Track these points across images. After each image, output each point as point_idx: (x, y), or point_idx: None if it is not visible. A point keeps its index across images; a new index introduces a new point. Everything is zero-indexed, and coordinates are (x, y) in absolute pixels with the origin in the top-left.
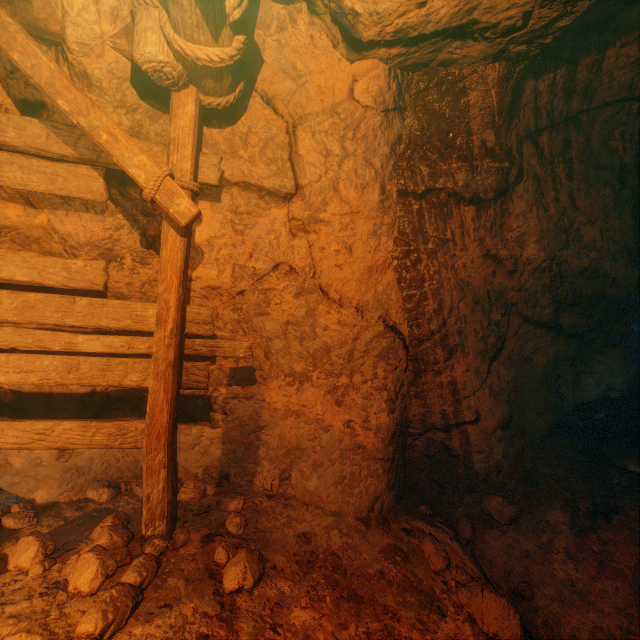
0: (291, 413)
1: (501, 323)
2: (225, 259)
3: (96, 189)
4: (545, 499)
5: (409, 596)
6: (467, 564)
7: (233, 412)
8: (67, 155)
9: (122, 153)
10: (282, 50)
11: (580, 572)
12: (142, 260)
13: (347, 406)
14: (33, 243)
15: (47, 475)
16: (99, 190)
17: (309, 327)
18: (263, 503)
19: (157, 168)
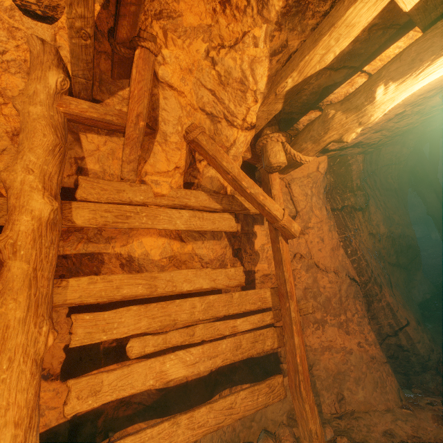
0: (325, 349)
1: (384, 267)
2: (271, 256)
3: (233, 225)
4: None
5: None
6: None
7: None
8: (217, 208)
9: (269, 204)
10: None
11: None
12: (233, 265)
13: (352, 333)
14: (182, 264)
15: None
16: (234, 225)
17: (316, 288)
18: (339, 424)
19: (282, 209)
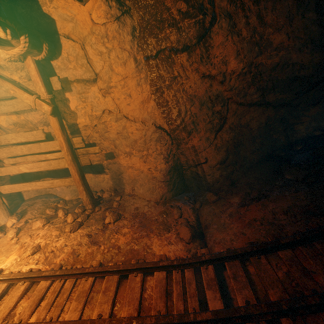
0: (130, 167)
1: (222, 111)
2: (84, 114)
3: (26, 105)
4: (235, 193)
5: (161, 226)
6: (191, 217)
7: (111, 169)
8: (13, 96)
9: (19, 96)
10: (58, 10)
11: (230, 221)
12: None
13: (148, 163)
14: (25, 126)
15: (66, 192)
16: (27, 105)
17: (126, 133)
18: (127, 198)
19: (31, 97)
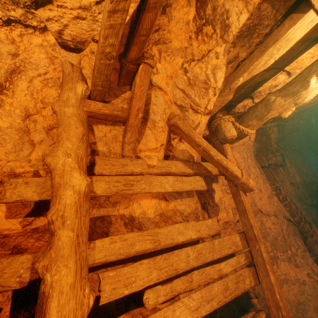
0: (282, 281)
1: (306, 208)
2: (227, 206)
3: (203, 184)
4: None
5: None
6: None
7: (259, 294)
8: (190, 173)
9: (231, 167)
10: None
11: None
12: (203, 216)
13: (300, 266)
14: (168, 219)
15: None
16: (204, 185)
17: (264, 230)
18: None
19: (240, 170)
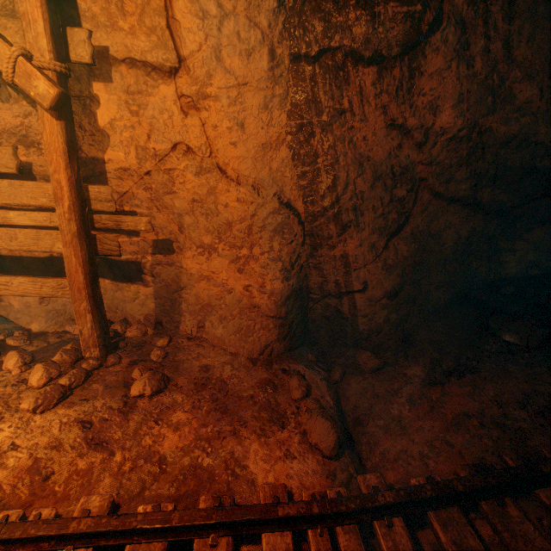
0: (203, 278)
1: (406, 199)
2: (128, 141)
3: None
4: (413, 357)
5: (264, 413)
6: (325, 398)
7: (159, 275)
8: None
9: None
10: None
11: (412, 412)
12: None
13: (247, 274)
14: None
15: (36, 314)
16: None
17: (212, 204)
18: (184, 343)
19: (8, 49)
